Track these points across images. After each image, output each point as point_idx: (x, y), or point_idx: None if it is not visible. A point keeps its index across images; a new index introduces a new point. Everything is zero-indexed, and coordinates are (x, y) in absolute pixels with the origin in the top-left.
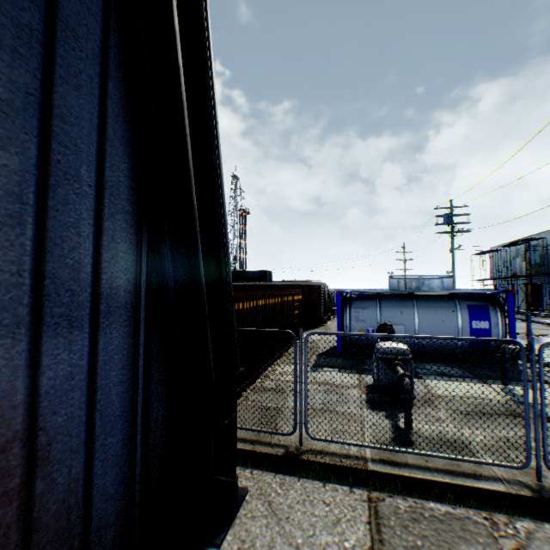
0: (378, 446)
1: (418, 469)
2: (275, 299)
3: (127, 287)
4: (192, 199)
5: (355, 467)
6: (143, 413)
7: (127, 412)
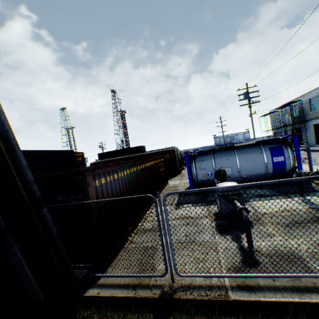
0: (234, 275)
1: (269, 291)
2: (144, 165)
3: None
4: None
5: (219, 299)
6: None
7: None
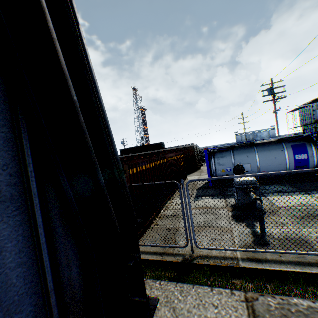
0: (245, 250)
1: (275, 263)
2: (166, 159)
3: (10, 181)
4: (71, 95)
5: (231, 266)
6: (53, 279)
7: (34, 285)
